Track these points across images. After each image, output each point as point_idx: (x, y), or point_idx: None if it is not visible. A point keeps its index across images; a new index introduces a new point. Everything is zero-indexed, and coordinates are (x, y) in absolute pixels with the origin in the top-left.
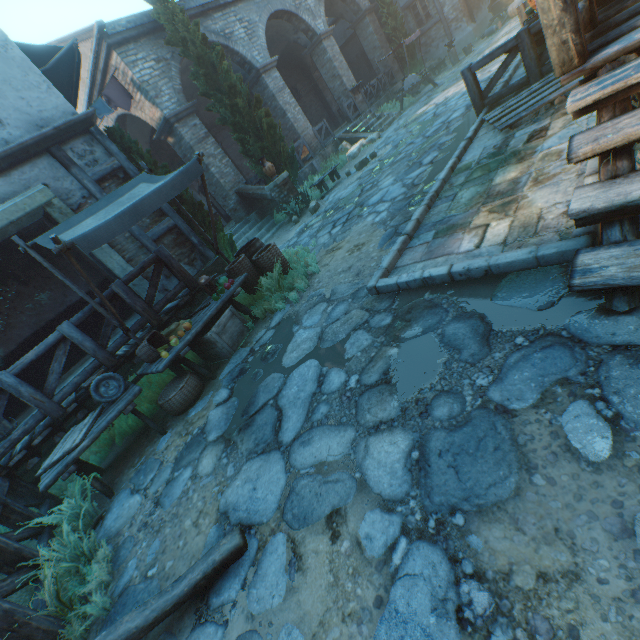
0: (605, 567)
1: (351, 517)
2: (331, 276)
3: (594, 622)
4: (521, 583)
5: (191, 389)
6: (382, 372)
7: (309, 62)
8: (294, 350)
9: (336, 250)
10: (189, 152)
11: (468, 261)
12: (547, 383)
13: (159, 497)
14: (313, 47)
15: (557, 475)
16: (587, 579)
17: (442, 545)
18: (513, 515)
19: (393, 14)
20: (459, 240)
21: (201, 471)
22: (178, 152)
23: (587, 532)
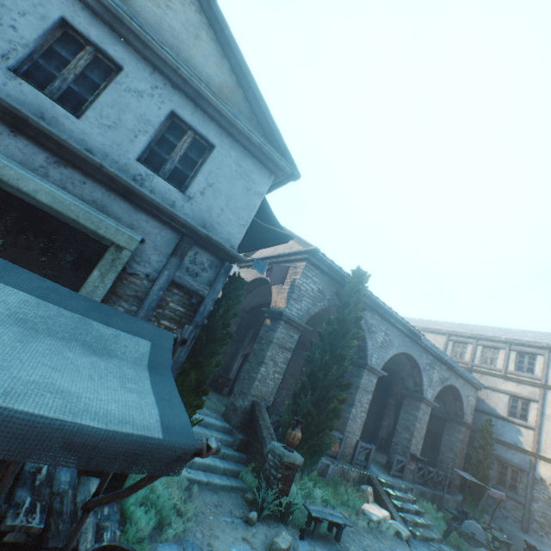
0: None
1: None
2: None
3: None
4: None
5: None
6: None
7: (395, 390)
8: None
9: None
10: (267, 340)
11: None
12: None
13: None
14: (412, 395)
15: None
16: None
17: None
18: None
19: (487, 451)
20: None
21: None
22: (262, 330)
23: None
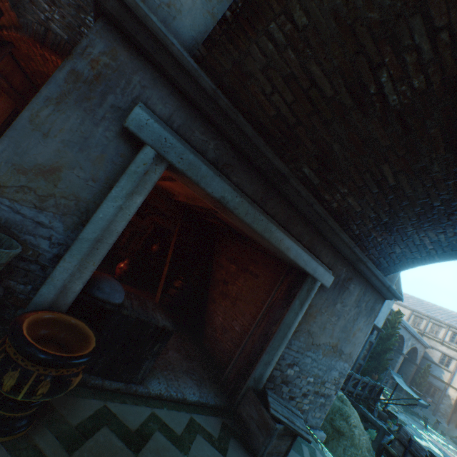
0: None
1: None
2: None
3: None
4: None
5: None
6: None
7: None
8: None
9: None
10: None
11: None
12: None
13: None
14: (396, 350)
15: None
16: None
17: None
18: None
19: (424, 379)
20: None
21: None
22: None
23: None
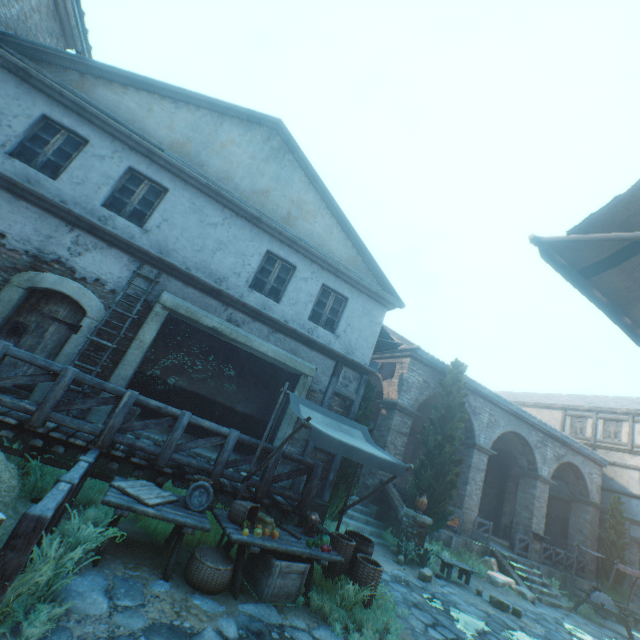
0: None
1: None
2: None
3: None
4: None
5: (220, 579)
6: None
7: (512, 472)
8: None
9: None
10: (385, 427)
11: None
12: None
13: (116, 635)
14: (527, 474)
15: None
16: None
17: None
18: None
19: (618, 531)
20: None
21: None
22: (379, 419)
23: None
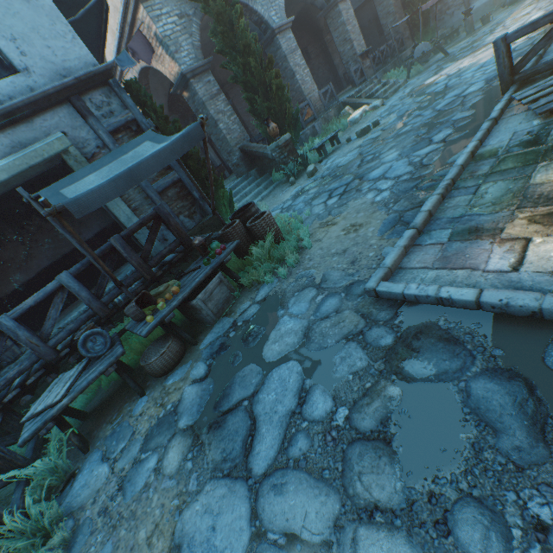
0: None
1: None
2: (323, 256)
3: None
4: None
5: (172, 355)
6: (379, 420)
7: (322, 25)
8: (276, 341)
9: (330, 225)
10: (201, 107)
11: (507, 292)
12: None
13: (123, 479)
14: (329, 9)
15: None
16: None
17: None
18: None
19: None
20: (486, 251)
21: (165, 467)
22: (191, 106)
23: None
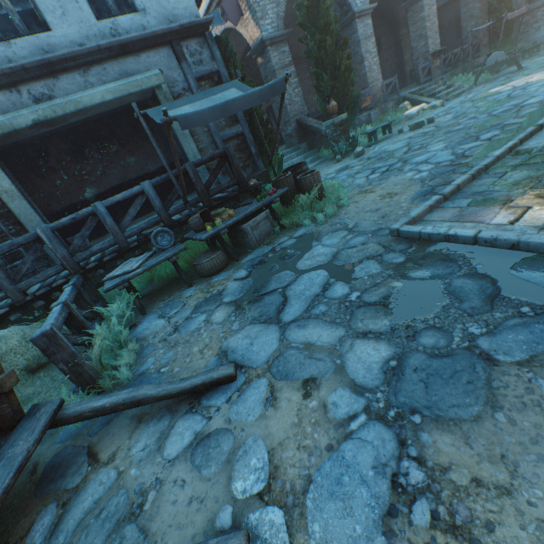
0: (538, 496)
1: (323, 387)
2: (358, 212)
3: (511, 526)
4: (455, 479)
5: (219, 262)
6: (382, 296)
7: (401, 17)
8: (309, 259)
9: (369, 192)
10: (271, 75)
11: (498, 232)
12: (540, 350)
13: (178, 326)
14: (412, 2)
15: (520, 419)
16: (517, 497)
17: (395, 430)
18: (466, 433)
19: None
20: (494, 213)
21: (213, 319)
22: (262, 72)
23: (532, 467)
